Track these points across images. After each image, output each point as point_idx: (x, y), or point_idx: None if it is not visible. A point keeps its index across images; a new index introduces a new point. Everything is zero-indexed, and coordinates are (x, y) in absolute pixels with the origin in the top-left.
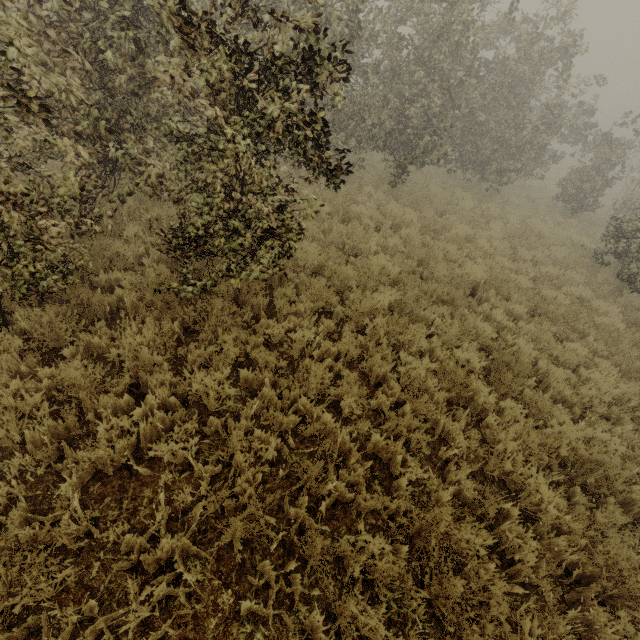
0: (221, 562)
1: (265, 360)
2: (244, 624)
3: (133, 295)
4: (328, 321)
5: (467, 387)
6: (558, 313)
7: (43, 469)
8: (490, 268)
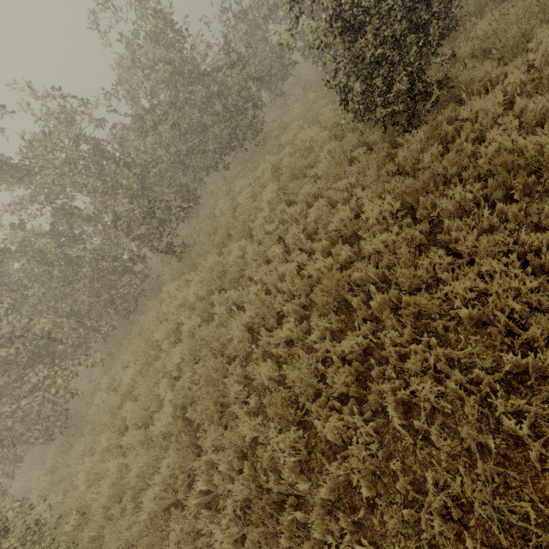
0: None
1: None
2: None
3: None
4: None
5: (257, 543)
6: (319, 299)
7: None
8: (264, 280)
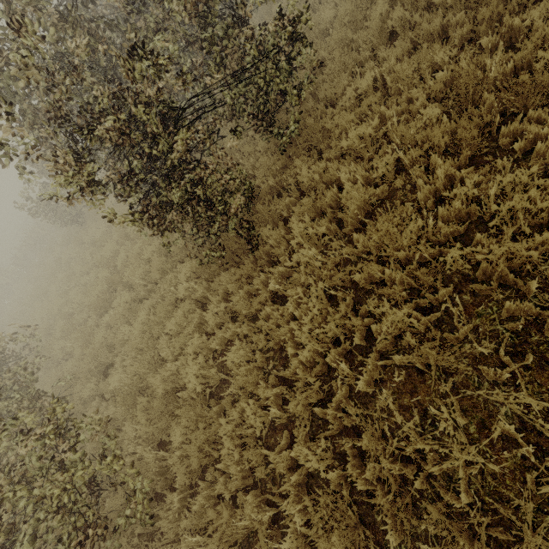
0: (475, 165)
1: (367, 107)
2: (526, 158)
3: (271, 179)
4: (367, 65)
5: None
6: None
7: (344, 240)
8: None
